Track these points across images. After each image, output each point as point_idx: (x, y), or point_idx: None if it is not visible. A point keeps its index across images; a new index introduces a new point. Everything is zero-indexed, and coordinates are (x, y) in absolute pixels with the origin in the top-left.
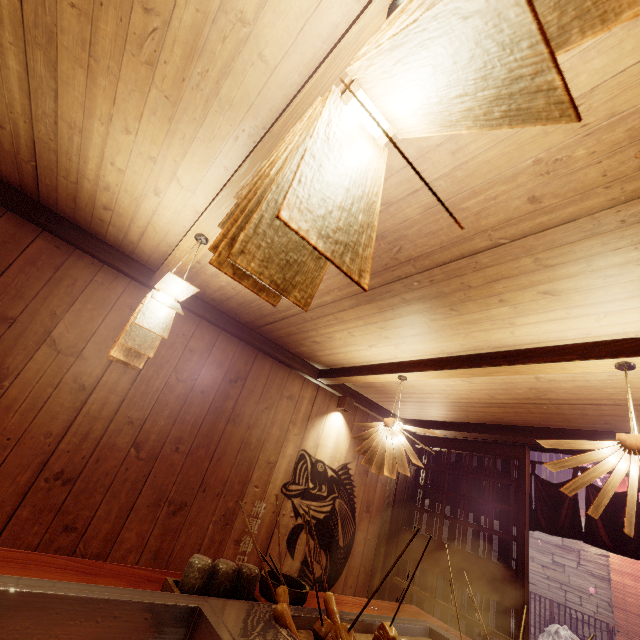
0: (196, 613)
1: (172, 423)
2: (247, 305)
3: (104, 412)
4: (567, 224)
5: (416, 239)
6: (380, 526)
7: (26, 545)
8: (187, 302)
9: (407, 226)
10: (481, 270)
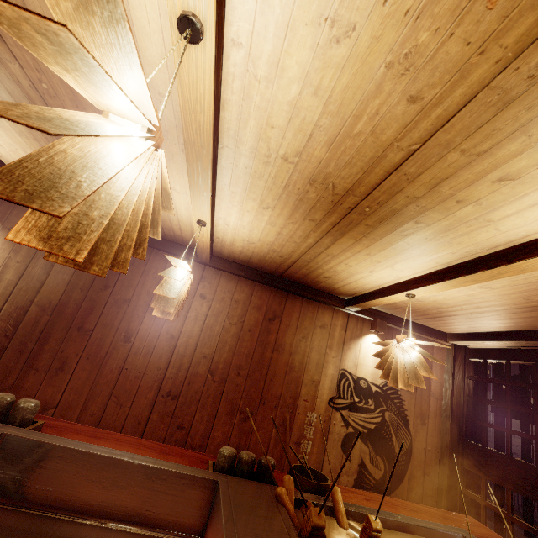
0: (217, 485)
1: (232, 355)
2: (264, 260)
3: (187, 351)
4: (467, 106)
5: (339, 173)
6: (440, 438)
7: (159, 436)
8: (226, 267)
9: (325, 165)
10: (415, 180)
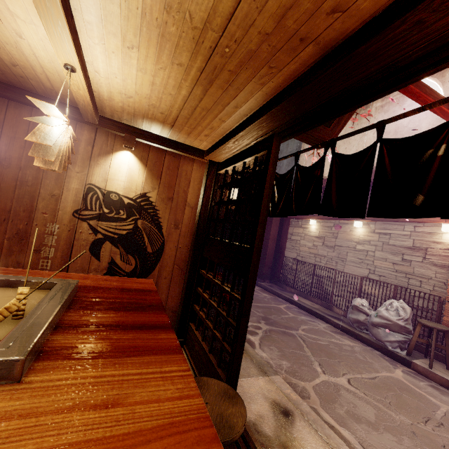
0: None
1: None
2: None
3: None
4: None
5: None
6: (192, 238)
7: None
8: None
9: None
10: None
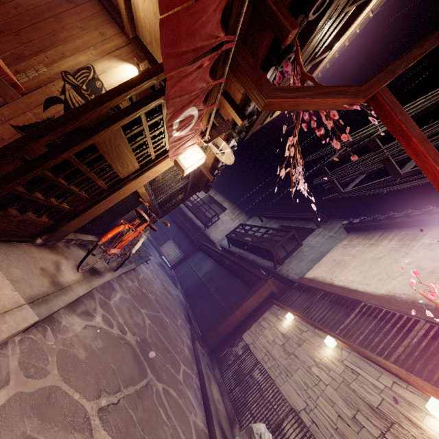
0: None
1: None
2: None
3: None
4: None
5: None
6: None
7: None
8: None
9: None
10: None
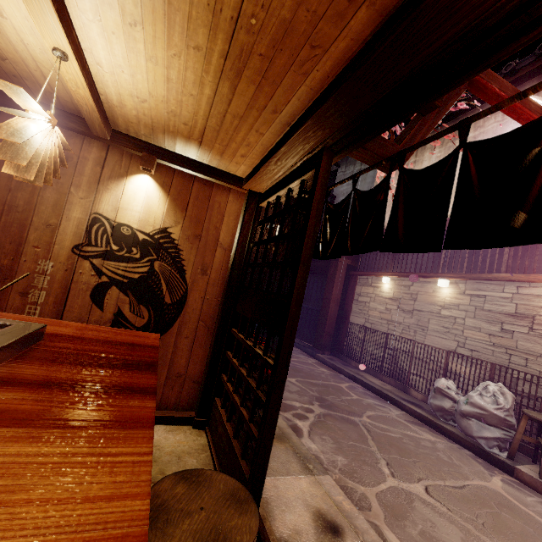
0: None
1: None
2: None
3: None
4: None
5: None
6: (223, 288)
7: None
8: None
9: None
10: None
